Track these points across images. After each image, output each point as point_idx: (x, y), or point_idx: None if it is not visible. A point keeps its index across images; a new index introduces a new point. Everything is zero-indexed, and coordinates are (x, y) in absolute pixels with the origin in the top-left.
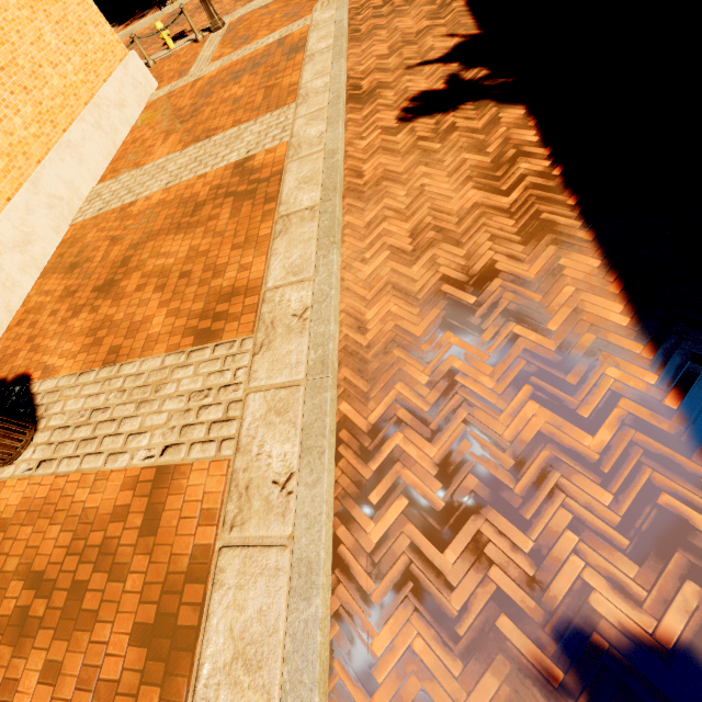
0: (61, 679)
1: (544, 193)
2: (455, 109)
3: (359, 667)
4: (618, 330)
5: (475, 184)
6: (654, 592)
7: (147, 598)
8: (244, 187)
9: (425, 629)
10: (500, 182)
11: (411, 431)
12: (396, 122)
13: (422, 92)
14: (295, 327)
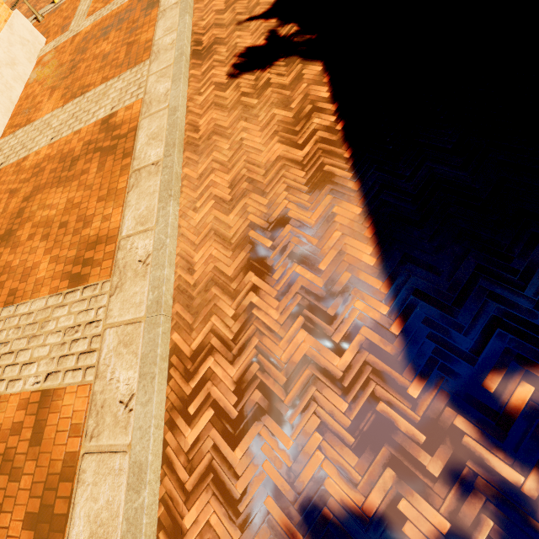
0: None
1: (328, 147)
2: (271, 65)
3: (175, 536)
4: (367, 269)
5: (280, 138)
6: (366, 477)
7: (35, 493)
8: (108, 142)
9: (218, 507)
10: (298, 136)
11: (220, 356)
12: (226, 78)
13: (248, 48)
14: (140, 271)
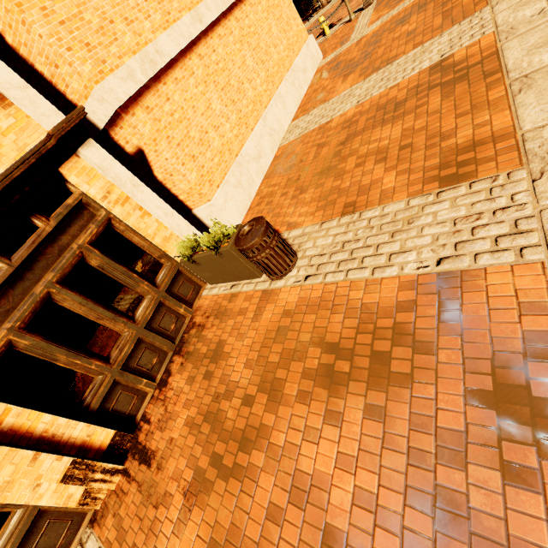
0: (385, 420)
1: None
2: None
3: None
4: None
5: None
6: None
7: (469, 371)
8: (448, 77)
9: None
10: None
11: None
12: None
13: None
14: None
